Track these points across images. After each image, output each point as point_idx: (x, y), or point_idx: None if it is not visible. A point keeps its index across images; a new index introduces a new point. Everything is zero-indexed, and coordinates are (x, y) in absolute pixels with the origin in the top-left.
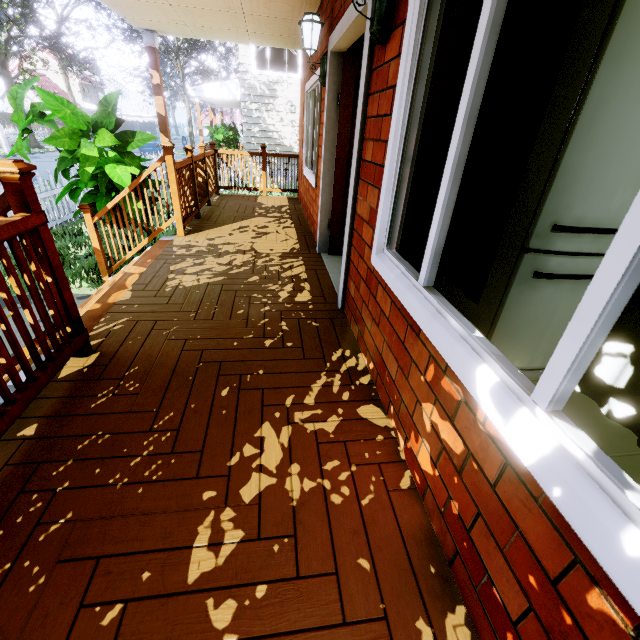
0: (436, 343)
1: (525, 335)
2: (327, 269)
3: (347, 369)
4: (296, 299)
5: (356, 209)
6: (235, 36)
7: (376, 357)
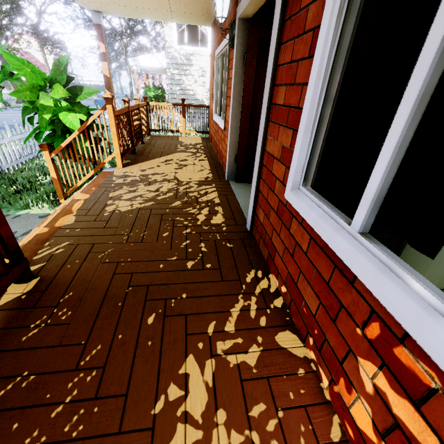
0: (390, 307)
1: (426, 263)
2: (235, 194)
3: (261, 291)
4: (212, 221)
5: (265, 147)
6: (161, 15)
7: (290, 284)
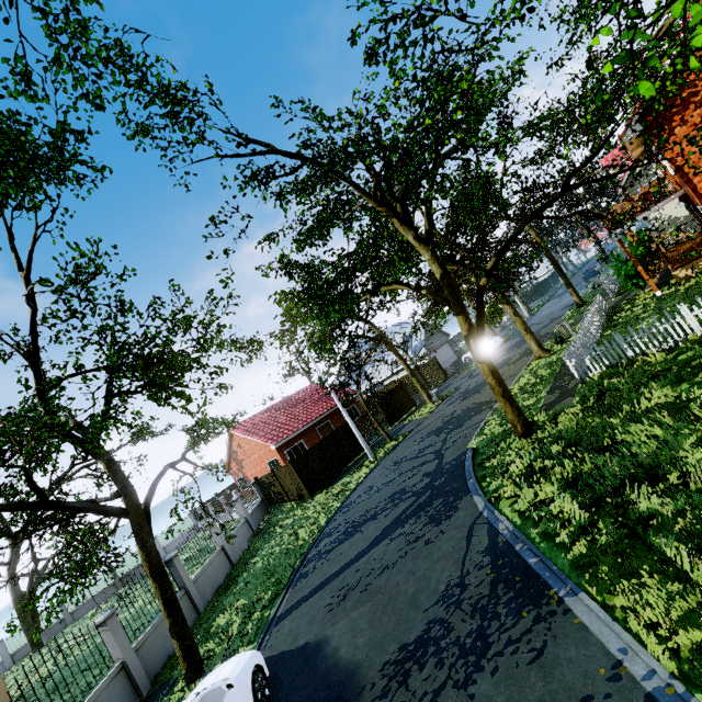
0: None
1: None
2: None
3: None
4: None
5: None
6: None
7: None
